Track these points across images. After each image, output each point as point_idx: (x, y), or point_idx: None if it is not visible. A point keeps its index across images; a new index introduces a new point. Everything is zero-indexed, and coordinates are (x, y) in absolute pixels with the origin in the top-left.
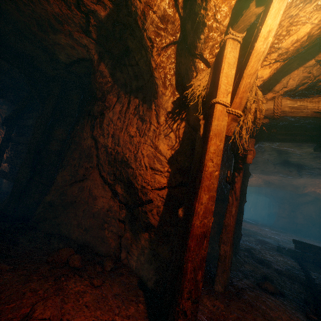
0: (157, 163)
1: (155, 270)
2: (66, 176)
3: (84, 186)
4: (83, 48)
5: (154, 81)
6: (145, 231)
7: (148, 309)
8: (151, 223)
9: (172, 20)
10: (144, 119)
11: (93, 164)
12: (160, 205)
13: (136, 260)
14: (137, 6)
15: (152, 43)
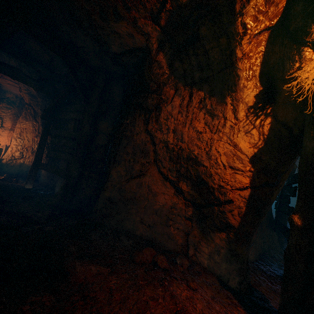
0: (237, 162)
1: (237, 271)
2: (121, 172)
3: (142, 182)
4: (143, 37)
5: (235, 72)
6: (221, 231)
7: (249, 313)
8: (230, 224)
9: (277, 2)
10: (214, 114)
11: (150, 159)
12: (242, 206)
13: (208, 258)
14: None
15: (245, 29)
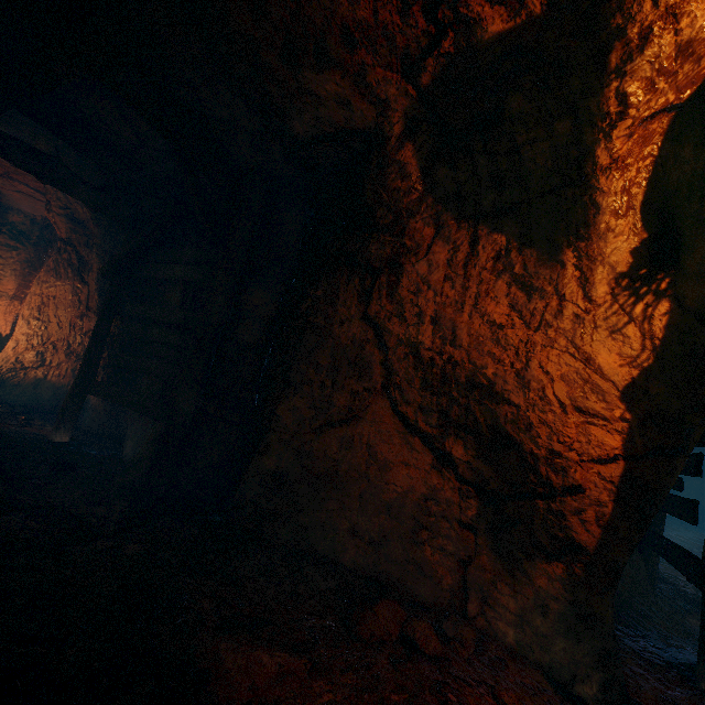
0: (593, 398)
1: (595, 657)
2: (303, 410)
3: (353, 437)
4: (372, 108)
5: (588, 198)
6: (553, 558)
7: None
8: (576, 543)
9: (699, 54)
10: (533, 286)
11: (373, 383)
12: (606, 501)
13: (516, 623)
14: (637, 16)
15: (625, 107)
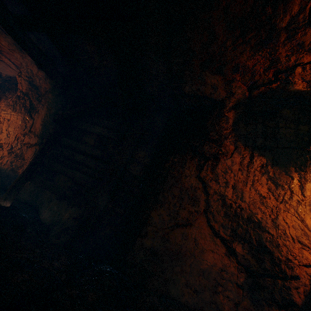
0: (304, 237)
1: None
2: (164, 216)
3: (188, 233)
4: (225, 93)
5: (309, 156)
6: (282, 308)
7: None
8: (294, 302)
9: None
10: (278, 183)
11: (199, 209)
12: (307, 284)
13: None
14: None
15: None
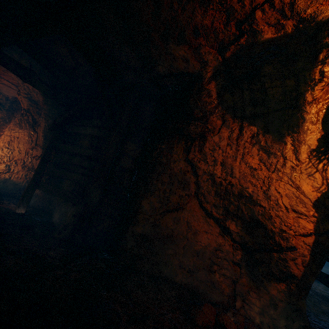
0: (300, 206)
1: None
2: (155, 203)
3: (180, 217)
4: (199, 64)
5: (300, 114)
6: (280, 281)
7: None
8: (292, 274)
9: None
10: (270, 151)
11: (190, 192)
12: (306, 254)
13: (260, 312)
14: None
15: (322, 77)
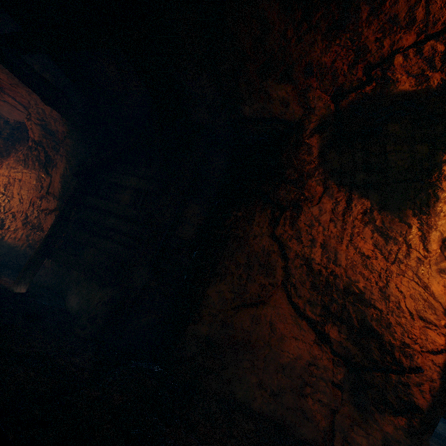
0: (429, 312)
1: None
2: (226, 293)
3: (260, 315)
4: (302, 110)
5: (432, 191)
6: (399, 414)
7: None
8: (416, 405)
9: None
10: (388, 235)
11: (276, 280)
12: (435, 379)
13: None
14: None
15: None
